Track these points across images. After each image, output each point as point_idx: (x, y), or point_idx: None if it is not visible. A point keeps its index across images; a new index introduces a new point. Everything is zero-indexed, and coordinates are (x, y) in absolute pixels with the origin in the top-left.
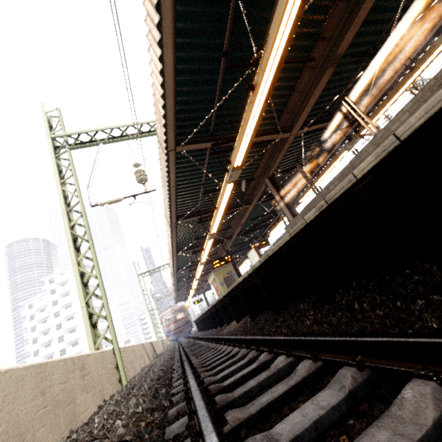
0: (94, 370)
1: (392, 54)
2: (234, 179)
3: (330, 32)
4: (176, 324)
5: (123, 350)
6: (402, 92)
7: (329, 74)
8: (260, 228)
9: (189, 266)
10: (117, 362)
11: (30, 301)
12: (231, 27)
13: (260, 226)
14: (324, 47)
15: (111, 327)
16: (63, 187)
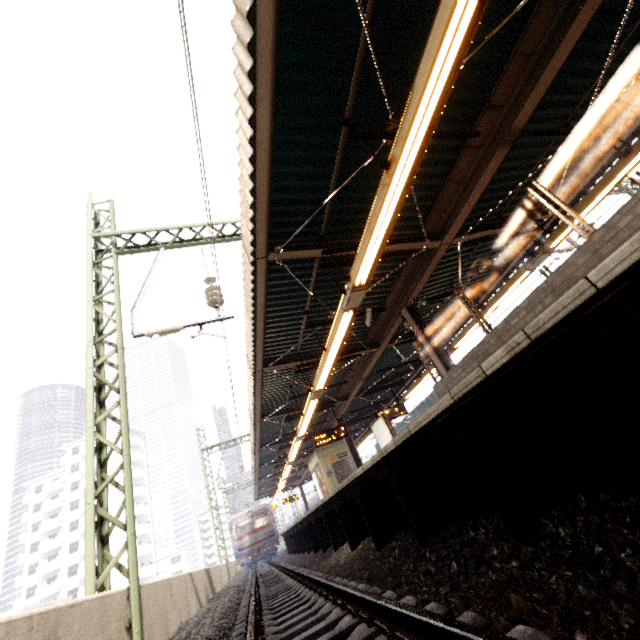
0: (78, 639)
1: (594, 133)
2: (354, 305)
3: (501, 99)
4: (253, 536)
5: (149, 589)
6: (614, 187)
7: (501, 157)
8: (392, 385)
9: (280, 441)
10: (131, 618)
11: (39, 480)
12: (357, 85)
13: (393, 382)
14: (492, 119)
15: (131, 544)
16: (96, 306)
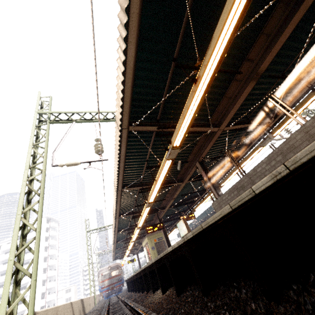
0: None
1: (297, 79)
2: (172, 157)
3: (253, 56)
4: (110, 280)
5: (42, 314)
6: (306, 107)
7: (252, 86)
8: (188, 203)
9: (128, 229)
10: None
11: None
12: (181, 40)
13: (188, 201)
14: (248, 66)
15: (33, 287)
16: (34, 148)
